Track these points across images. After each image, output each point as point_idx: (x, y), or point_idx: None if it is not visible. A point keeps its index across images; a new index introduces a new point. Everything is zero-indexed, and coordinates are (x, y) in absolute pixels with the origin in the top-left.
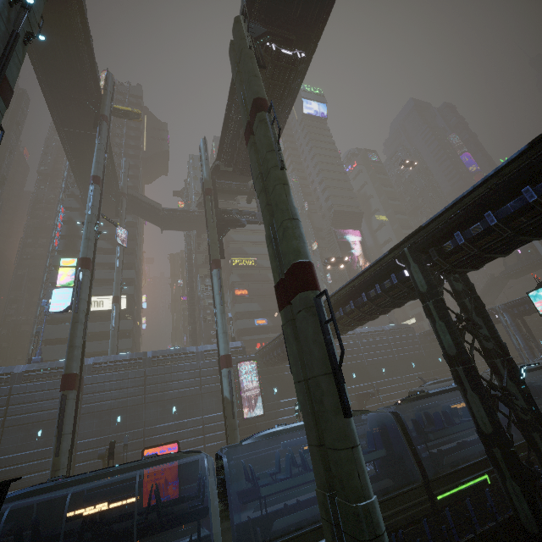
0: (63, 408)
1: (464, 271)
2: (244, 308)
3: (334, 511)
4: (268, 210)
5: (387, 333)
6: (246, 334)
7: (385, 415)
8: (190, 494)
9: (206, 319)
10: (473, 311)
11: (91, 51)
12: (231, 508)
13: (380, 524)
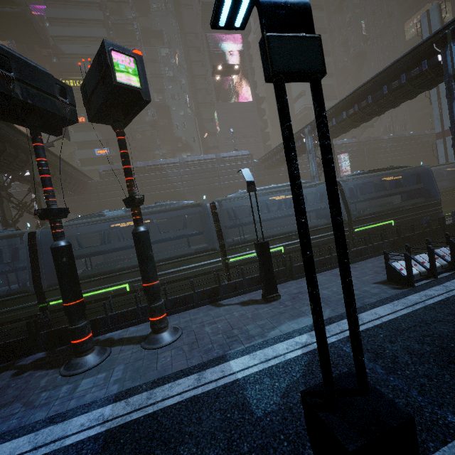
0: None
1: None
2: (82, 138)
3: None
4: None
5: (218, 161)
6: (88, 165)
7: None
8: None
9: None
10: None
11: None
12: None
13: None
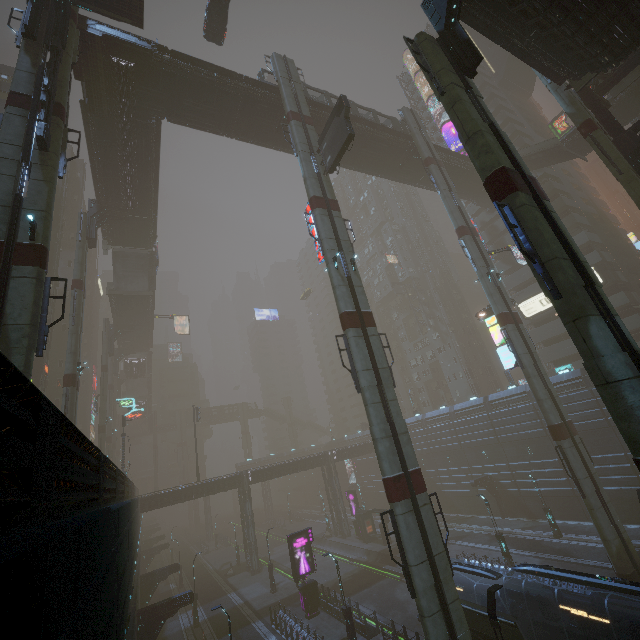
0: (563, 457)
1: None
2: None
3: None
4: None
5: None
6: None
7: None
8: None
9: None
10: None
11: (379, 127)
12: None
13: None
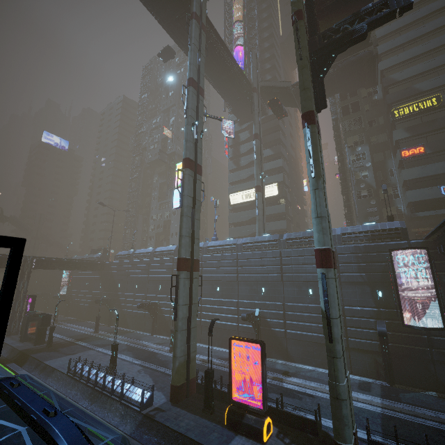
0: (176, 285)
1: None
2: (417, 173)
3: None
4: None
5: None
6: (424, 209)
7: None
8: None
9: (359, 195)
10: None
11: None
12: None
13: None
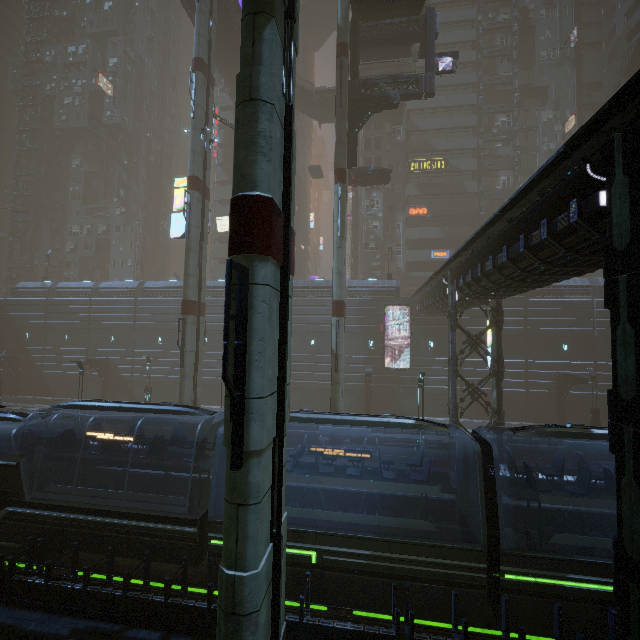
0: (183, 330)
1: None
2: (418, 234)
3: None
4: None
5: None
6: (417, 270)
7: (471, 443)
8: (208, 445)
9: (368, 247)
10: None
11: None
12: (214, 477)
13: (246, 604)
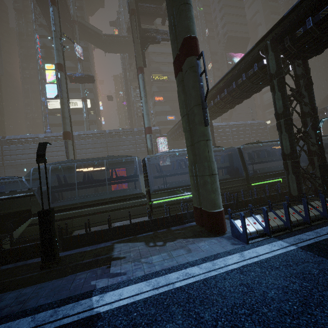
0: (66, 148)
1: (306, 57)
2: (160, 109)
3: (195, 171)
4: (170, 2)
5: (249, 125)
6: (162, 125)
7: (233, 149)
8: None
9: (138, 115)
10: (304, 88)
11: None
12: (149, 176)
13: (215, 171)
